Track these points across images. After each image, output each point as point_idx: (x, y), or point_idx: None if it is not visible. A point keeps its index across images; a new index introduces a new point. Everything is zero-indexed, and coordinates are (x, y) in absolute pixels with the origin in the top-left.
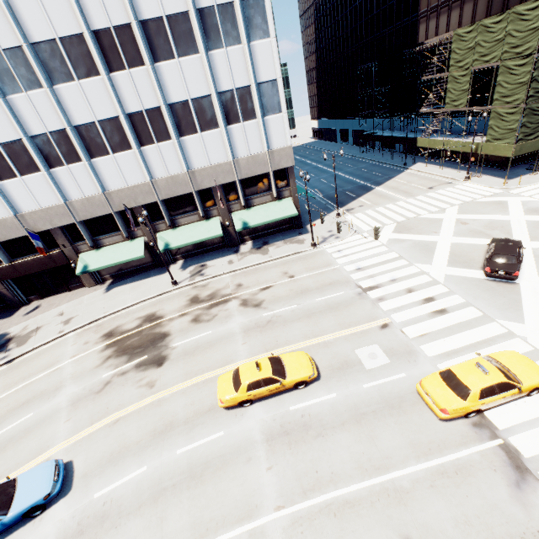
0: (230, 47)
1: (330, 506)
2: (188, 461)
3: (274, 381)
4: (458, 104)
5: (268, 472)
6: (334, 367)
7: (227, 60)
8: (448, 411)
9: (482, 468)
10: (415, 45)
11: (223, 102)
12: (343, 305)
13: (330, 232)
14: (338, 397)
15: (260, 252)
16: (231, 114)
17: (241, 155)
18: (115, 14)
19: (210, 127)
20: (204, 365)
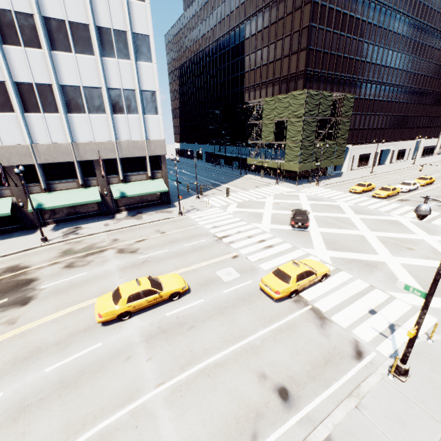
0: (121, 59)
1: (204, 371)
2: (59, 375)
3: (152, 292)
4: (269, 139)
5: (148, 362)
6: (201, 283)
7: (118, 67)
8: (280, 291)
9: (302, 322)
10: (243, 102)
11: (111, 96)
12: (205, 247)
13: (192, 207)
14: (206, 301)
15: (135, 218)
16: (117, 106)
17: (123, 139)
18: (19, 3)
19: (97, 112)
20: (79, 298)
